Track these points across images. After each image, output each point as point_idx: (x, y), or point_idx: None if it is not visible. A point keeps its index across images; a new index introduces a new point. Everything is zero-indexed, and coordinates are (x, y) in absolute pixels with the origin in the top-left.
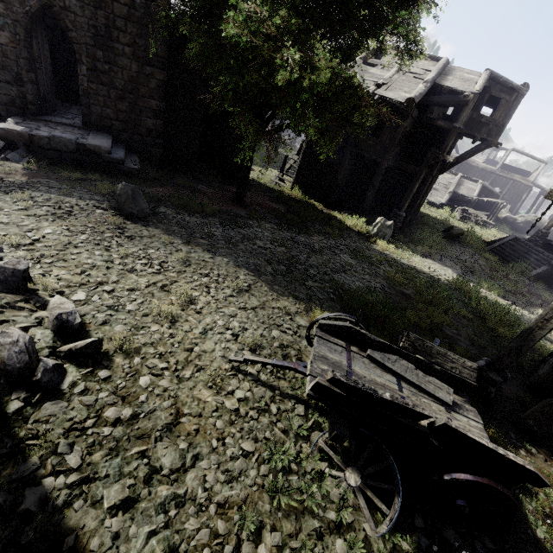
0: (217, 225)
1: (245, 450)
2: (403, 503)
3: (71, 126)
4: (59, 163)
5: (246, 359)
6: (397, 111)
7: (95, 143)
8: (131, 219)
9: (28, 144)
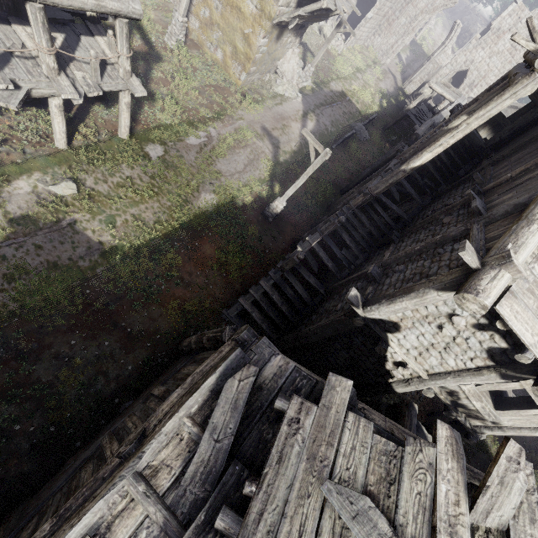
0: None
1: None
2: None
3: None
4: None
5: None
6: None
7: None
8: None
9: None
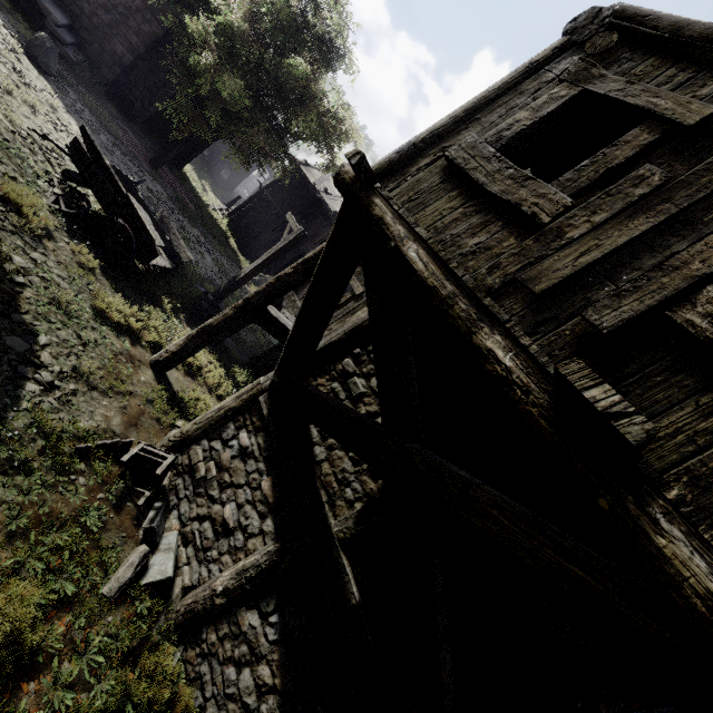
0: (110, 140)
1: (3, 135)
2: (78, 229)
3: None
4: None
5: (46, 135)
6: (329, 217)
7: (48, 7)
8: (31, 61)
9: None
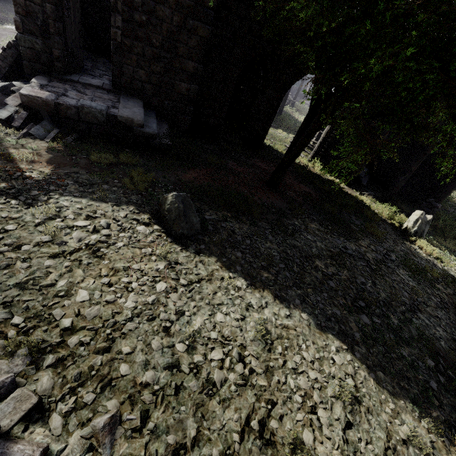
0: (269, 237)
1: None
2: None
3: (99, 88)
4: (87, 139)
5: None
6: None
7: (127, 115)
8: (179, 241)
9: (54, 114)
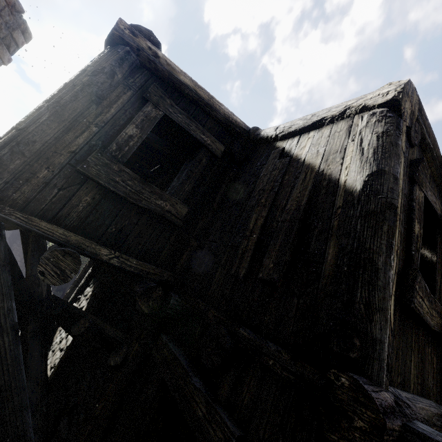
0: None
1: None
2: None
3: None
4: None
5: None
6: None
7: None
8: None
9: None
